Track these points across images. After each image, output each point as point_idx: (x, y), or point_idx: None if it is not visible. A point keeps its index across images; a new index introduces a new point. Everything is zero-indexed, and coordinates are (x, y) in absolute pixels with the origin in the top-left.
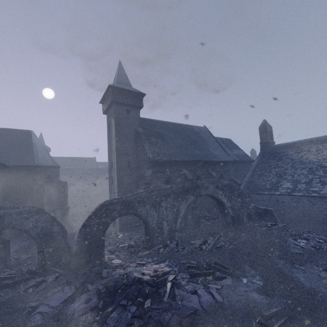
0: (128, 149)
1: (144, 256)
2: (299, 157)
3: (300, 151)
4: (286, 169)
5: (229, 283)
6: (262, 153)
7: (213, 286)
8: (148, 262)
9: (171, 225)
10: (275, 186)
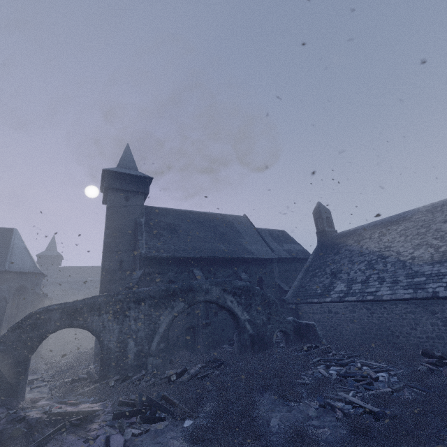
0: (122, 245)
1: (86, 392)
2: (358, 247)
3: (361, 239)
4: (342, 265)
5: (161, 427)
6: (320, 246)
7: (130, 431)
8: (85, 402)
9: (143, 345)
10: (326, 290)
